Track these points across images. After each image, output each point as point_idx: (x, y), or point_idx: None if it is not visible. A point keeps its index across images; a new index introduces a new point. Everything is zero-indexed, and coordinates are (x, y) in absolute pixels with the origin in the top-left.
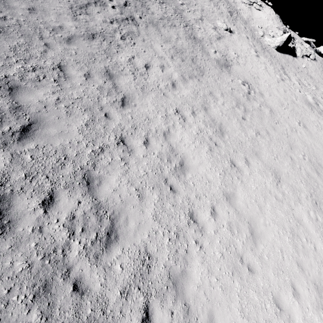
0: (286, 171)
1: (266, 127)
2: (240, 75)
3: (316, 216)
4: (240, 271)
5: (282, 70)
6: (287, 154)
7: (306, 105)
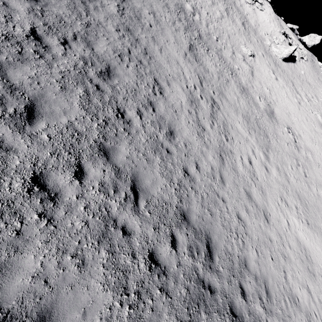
0: None
1: (317, 176)
2: (283, 120)
3: None
4: None
5: (294, 88)
6: None
7: (321, 130)
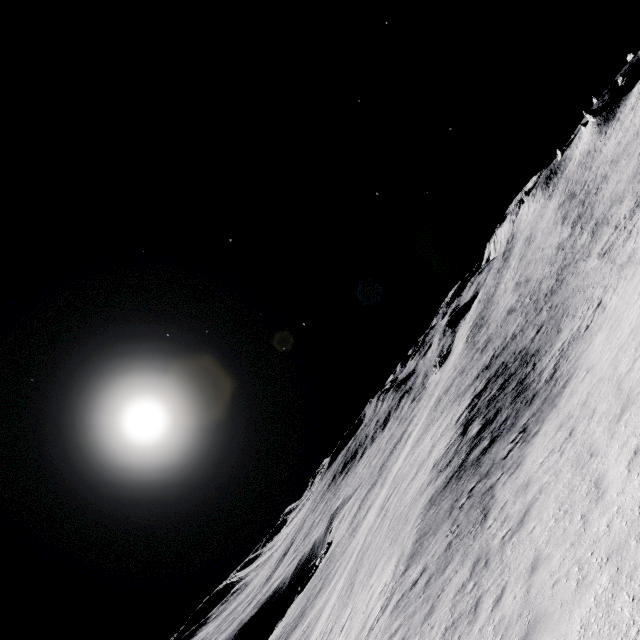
0: None
1: None
2: None
3: None
4: None
5: None
6: None
7: None
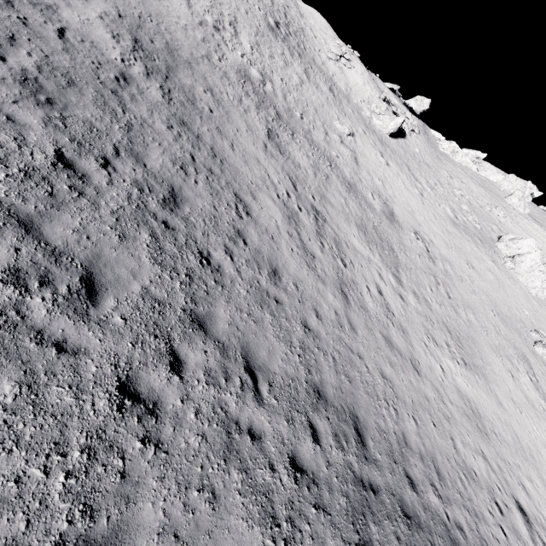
0: (498, 343)
1: (462, 295)
2: (407, 223)
3: (530, 377)
4: (537, 466)
5: (411, 174)
6: (487, 320)
7: (455, 228)
